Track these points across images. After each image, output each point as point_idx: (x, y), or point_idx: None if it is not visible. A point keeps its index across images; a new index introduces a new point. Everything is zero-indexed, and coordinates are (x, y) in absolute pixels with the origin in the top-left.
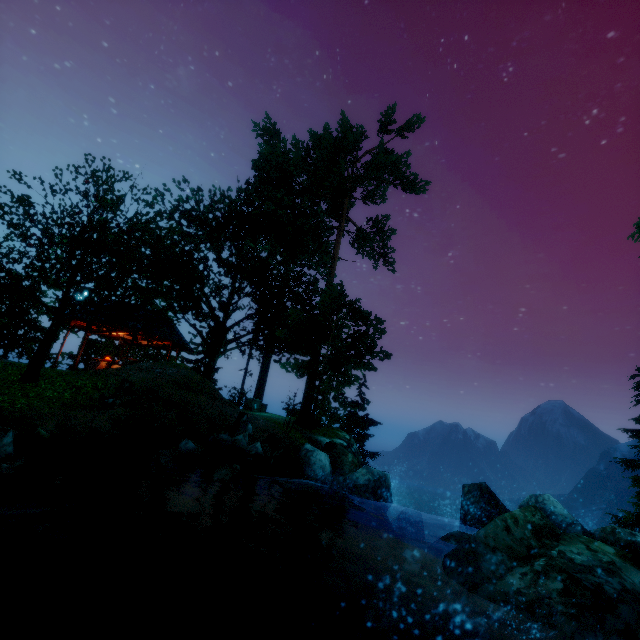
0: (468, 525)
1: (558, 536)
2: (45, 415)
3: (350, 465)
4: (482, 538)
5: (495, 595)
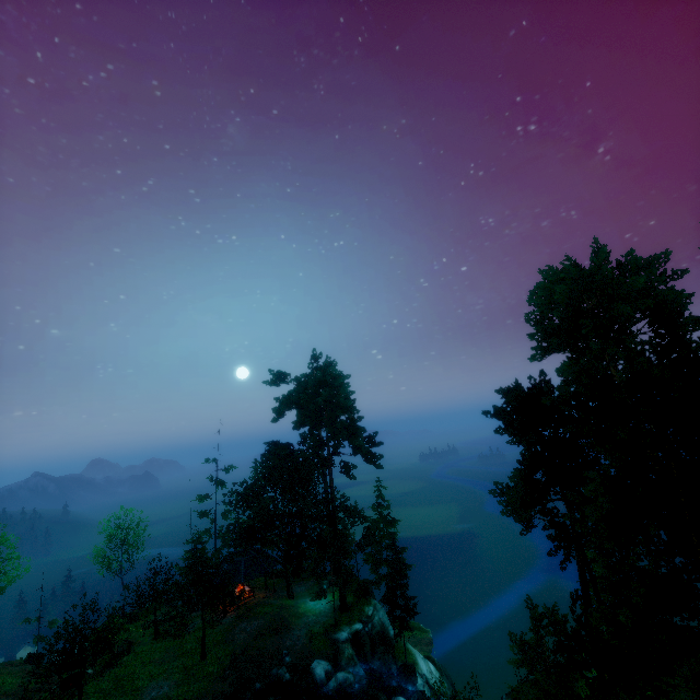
0: None
1: None
2: (209, 693)
3: (345, 660)
4: None
5: None
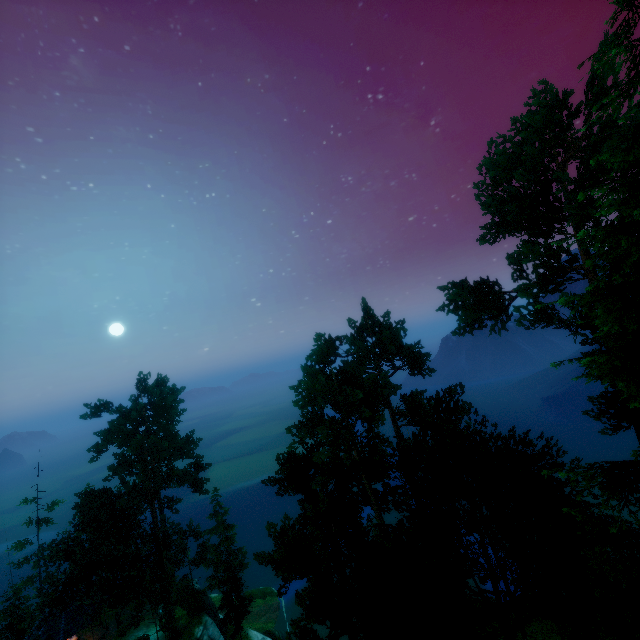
0: None
1: None
2: None
3: None
4: None
5: None
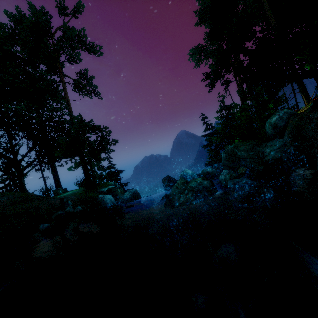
0: (167, 191)
1: (188, 182)
2: None
3: (120, 193)
4: (172, 193)
5: (178, 205)
